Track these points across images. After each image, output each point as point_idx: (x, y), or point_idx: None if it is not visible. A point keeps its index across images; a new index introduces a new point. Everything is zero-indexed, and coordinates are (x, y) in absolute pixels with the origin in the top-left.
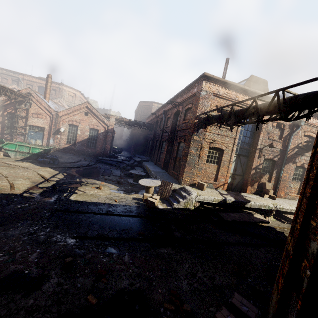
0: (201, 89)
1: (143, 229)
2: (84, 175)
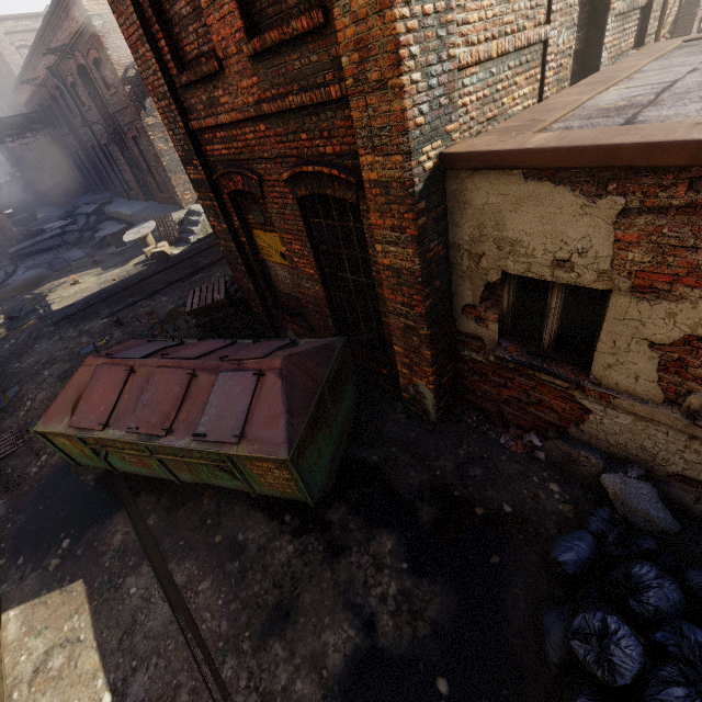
0: (88, 15)
1: (167, 279)
2: (26, 288)
